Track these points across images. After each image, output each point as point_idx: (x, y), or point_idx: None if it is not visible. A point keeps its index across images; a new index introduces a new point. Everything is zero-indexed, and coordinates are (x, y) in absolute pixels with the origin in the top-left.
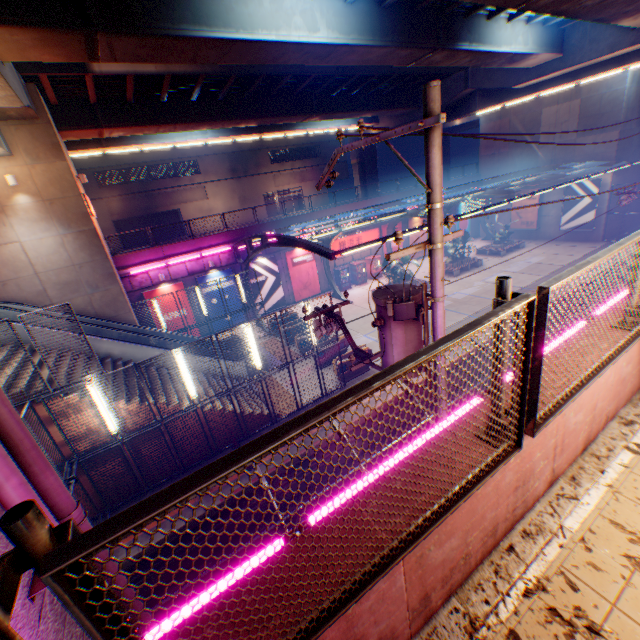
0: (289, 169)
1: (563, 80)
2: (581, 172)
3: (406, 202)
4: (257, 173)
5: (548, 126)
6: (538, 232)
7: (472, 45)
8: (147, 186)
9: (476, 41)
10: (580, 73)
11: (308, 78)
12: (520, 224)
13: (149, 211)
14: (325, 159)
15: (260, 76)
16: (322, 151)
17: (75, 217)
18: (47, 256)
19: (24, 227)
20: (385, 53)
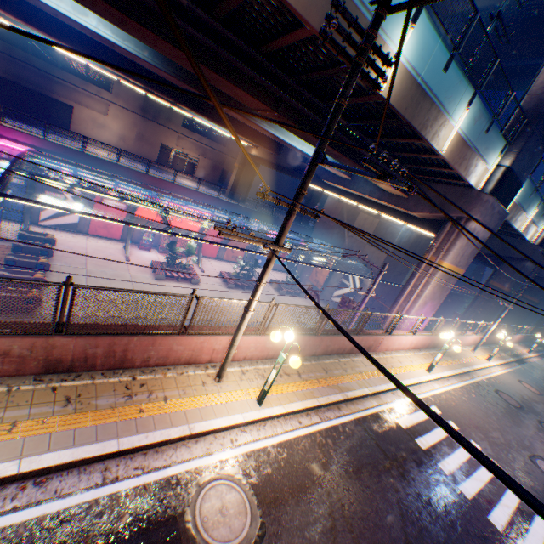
0: (196, 140)
1: (351, 196)
2: (360, 268)
3: (204, 209)
4: (166, 125)
5: (358, 225)
6: (323, 293)
7: (265, 124)
8: (51, 69)
9: (270, 124)
10: (359, 198)
11: None
12: (315, 280)
13: (41, 89)
14: (231, 152)
15: None
16: (232, 145)
17: None
18: None
19: None
20: (175, 80)
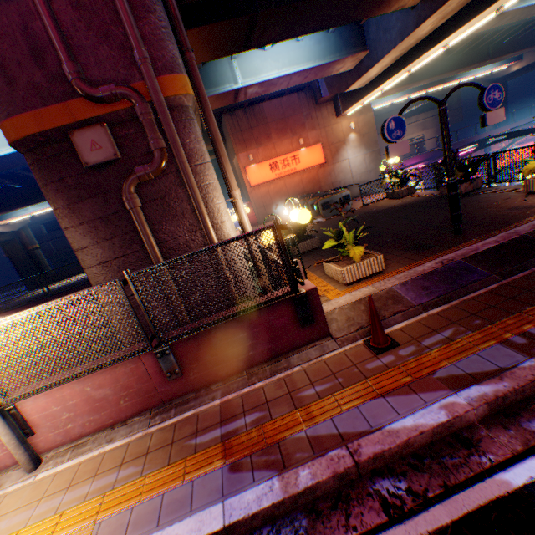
0: (413, 122)
1: None
2: None
3: None
4: None
5: None
6: None
7: None
8: None
9: None
10: None
11: (498, 32)
12: None
13: None
14: None
15: (468, 39)
16: None
17: (370, 144)
18: (356, 167)
19: (350, 151)
20: None
